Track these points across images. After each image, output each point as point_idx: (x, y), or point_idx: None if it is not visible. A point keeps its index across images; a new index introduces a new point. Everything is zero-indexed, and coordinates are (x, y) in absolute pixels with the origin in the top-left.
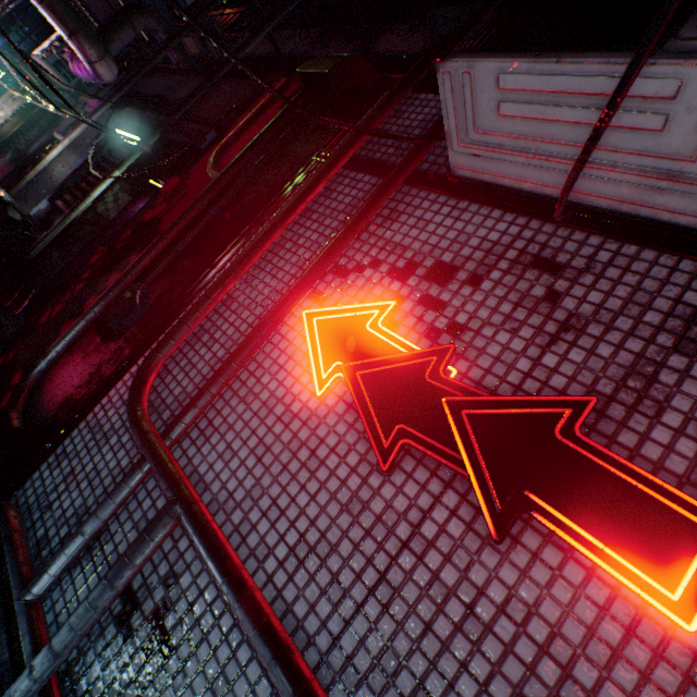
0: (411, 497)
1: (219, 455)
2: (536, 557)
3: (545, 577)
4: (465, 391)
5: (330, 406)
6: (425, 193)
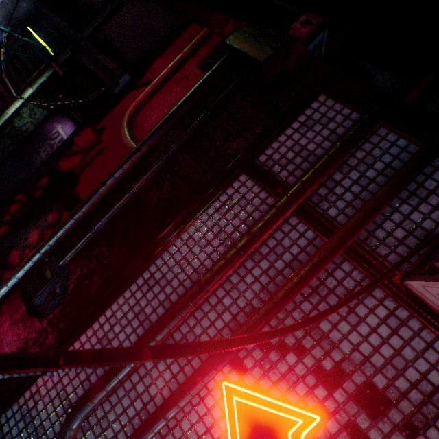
0: None
1: None
2: None
3: None
4: None
5: None
6: (359, 274)
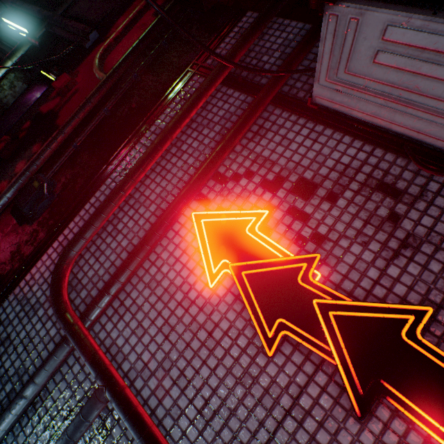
0: (290, 375)
1: (132, 331)
2: (387, 426)
3: (393, 442)
4: (330, 294)
5: (221, 296)
6: (287, 114)
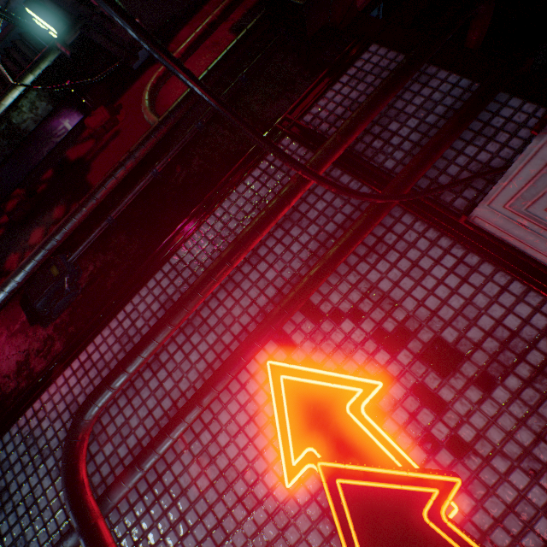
0: None
1: (171, 525)
2: None
3: None
4: None
5: (301, 504)
6: (422, 225)
